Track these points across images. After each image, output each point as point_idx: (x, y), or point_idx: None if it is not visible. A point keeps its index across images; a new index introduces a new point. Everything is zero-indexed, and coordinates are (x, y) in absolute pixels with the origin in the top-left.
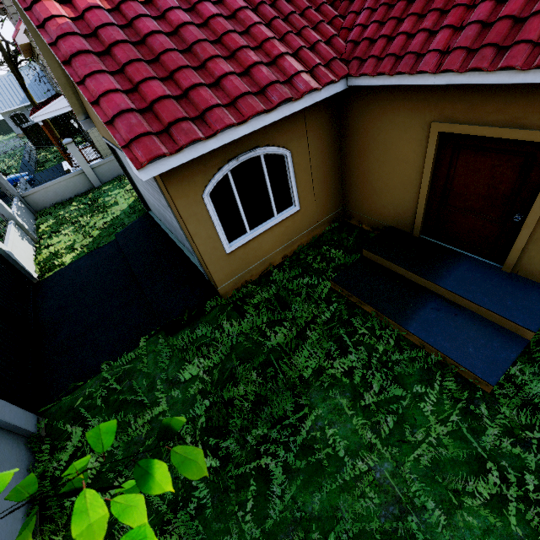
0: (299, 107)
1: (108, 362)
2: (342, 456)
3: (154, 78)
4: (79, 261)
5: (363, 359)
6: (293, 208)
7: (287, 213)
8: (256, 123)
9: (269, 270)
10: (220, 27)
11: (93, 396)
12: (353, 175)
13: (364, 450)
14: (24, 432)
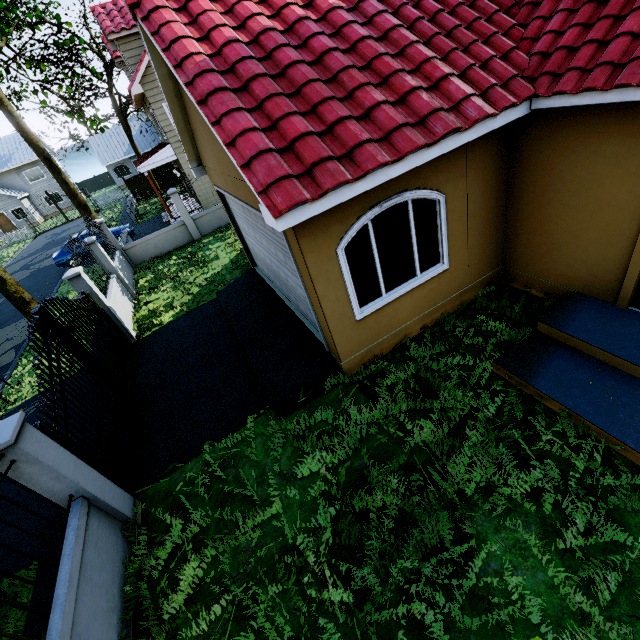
0: (467, 139)
1: (211, 442)
2: (537, 622)
3: (295, 113)
4: (178, 321)
5: (552, 478)
6: (440, 267)
7: (432, 272)
8: (413, 161)
9: (403, 343)
10: (370, 50)
11: (193, 482)
12: (522, 224)
13: (569, 618)
14: (121, 516)
